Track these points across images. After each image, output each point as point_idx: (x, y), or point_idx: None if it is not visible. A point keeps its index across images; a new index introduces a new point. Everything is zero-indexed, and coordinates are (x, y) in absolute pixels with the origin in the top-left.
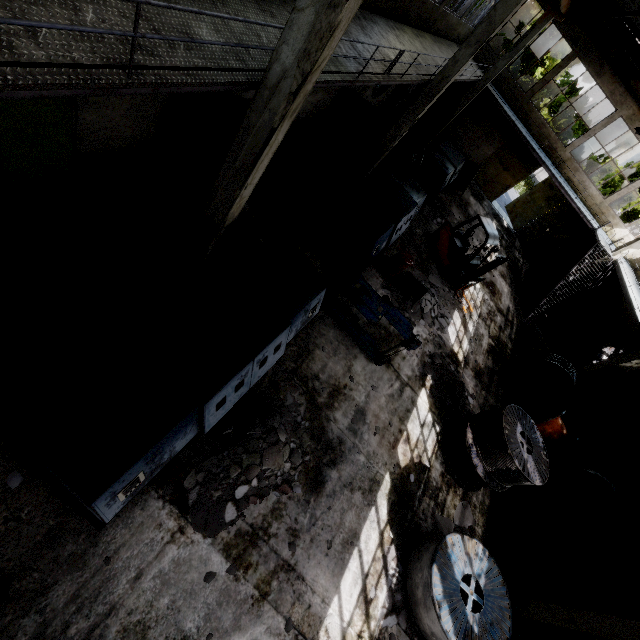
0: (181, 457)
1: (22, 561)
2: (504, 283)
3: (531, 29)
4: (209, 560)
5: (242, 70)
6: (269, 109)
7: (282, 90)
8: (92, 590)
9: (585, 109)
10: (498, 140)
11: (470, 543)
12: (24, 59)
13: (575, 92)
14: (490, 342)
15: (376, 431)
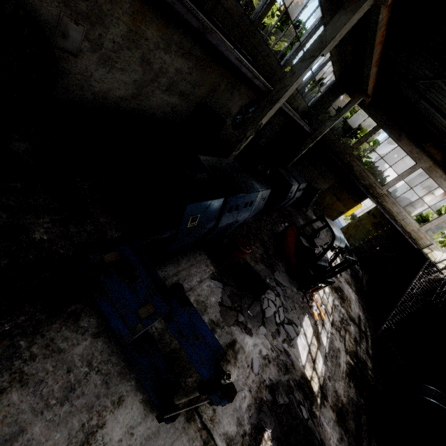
0: None
1: None
2: (350, 290)
3: (348, 103)
4: None
5: None
6: None
7: None
8: None
9: (383, 178)
10: (331, 178)
11: None
12: None
13: (375, 168)
14: (348, 360)
15: None
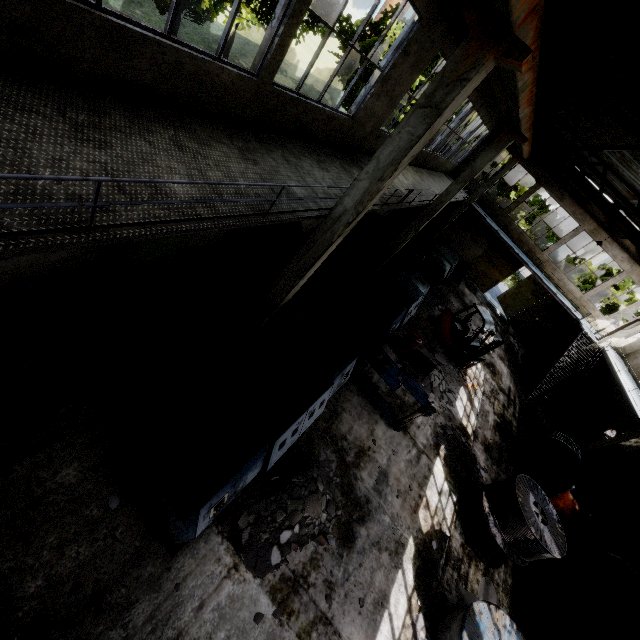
0: (236, 498)
1: (114, 576)
2: (503, 365)
3: (503, 168)
4: (258, 600)
5: (318, 209)
6: (331, 231)
7: (342, 221)
8: (164, 613)
9: (556, 221)
10: (485, 244)
11: (497, 613)
12: (220, 212)
13: (545, 207)
14: (496, 419)
15: (398, 494)
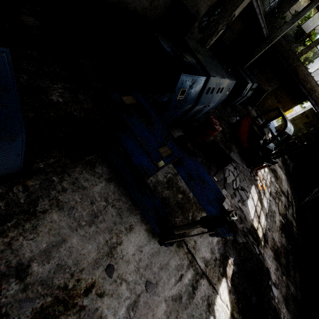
0: None
1: None
2: (282, 172)
3: (309, 4)
4: None
5: None
6: None
7: None
8: None
9: None
10: (275, 83)
11: None
12: None
13: None
14: (281, 219)
15: None
